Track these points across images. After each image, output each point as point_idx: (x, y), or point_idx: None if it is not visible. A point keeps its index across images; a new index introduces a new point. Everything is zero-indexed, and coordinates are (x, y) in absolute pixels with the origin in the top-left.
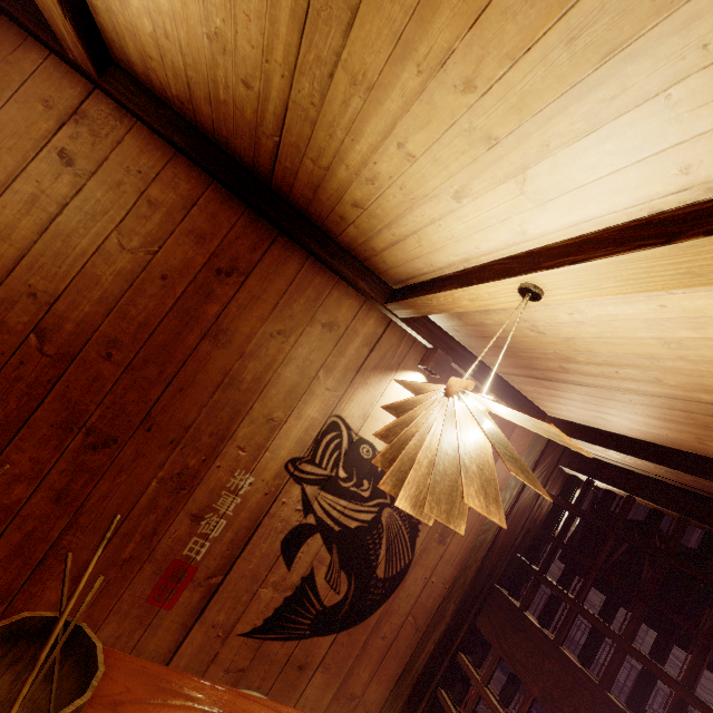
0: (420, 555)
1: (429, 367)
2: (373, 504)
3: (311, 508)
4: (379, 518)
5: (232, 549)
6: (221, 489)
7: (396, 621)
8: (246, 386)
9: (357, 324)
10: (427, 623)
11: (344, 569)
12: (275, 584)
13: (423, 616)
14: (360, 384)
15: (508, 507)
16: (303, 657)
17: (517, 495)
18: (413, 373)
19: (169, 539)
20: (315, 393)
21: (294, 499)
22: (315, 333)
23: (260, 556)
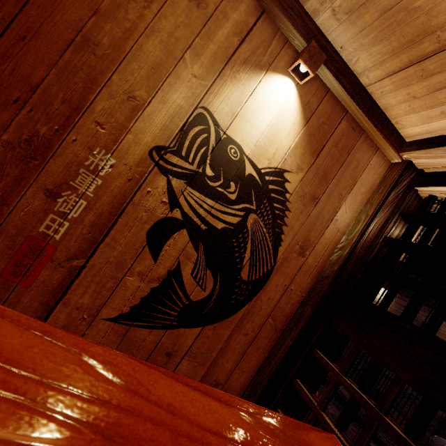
0: (281, 263)
1: (302, 58)
2: (239, 208)
3: (177, 202)
4: (244, 223)
5: (94, 233)
6: (78, 166)
7: (257, 320)
8: (103, 51)
9: (226, 7)
10: (284, 325)
11: (210, 268)
12: (141, 274)
13: (282, 319)
14: (229, 78)
15: (365, 224)
16: (170, 346)
17: (374, 213)
18: (283, 78)
19: (22, 213)
20: (181, 78)
21: (159, 190)
22: (181, 6)
23: (124, 244)
